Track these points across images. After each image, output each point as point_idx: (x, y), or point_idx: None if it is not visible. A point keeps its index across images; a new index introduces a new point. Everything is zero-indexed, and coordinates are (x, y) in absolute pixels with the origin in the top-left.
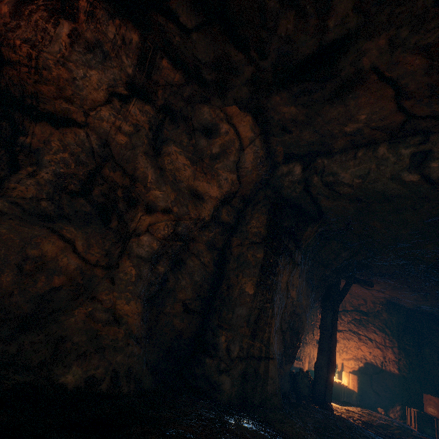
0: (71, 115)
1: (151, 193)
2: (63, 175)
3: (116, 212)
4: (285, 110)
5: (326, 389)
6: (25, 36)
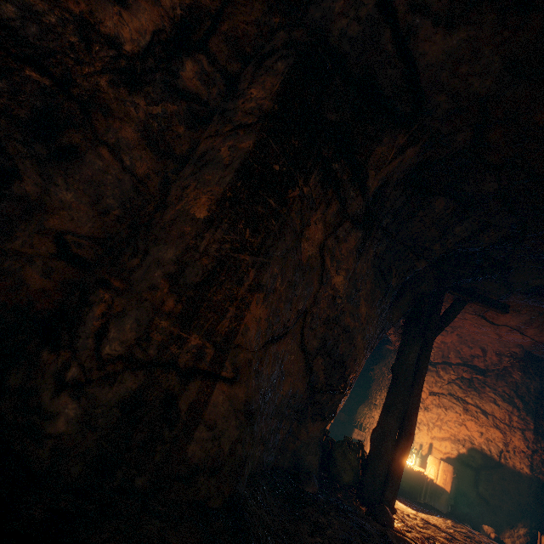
0: None
1: None
2: None
3: None
4: None
5: (387, 478)
6: None
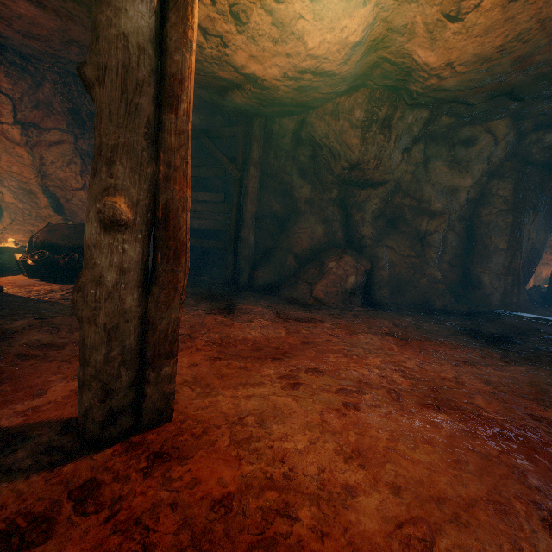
0: (385, 179)
1: (433, 207)
2: (373, 211)
3: (402, 221)
4: (545, 107)
5: None
6: (373, 156)
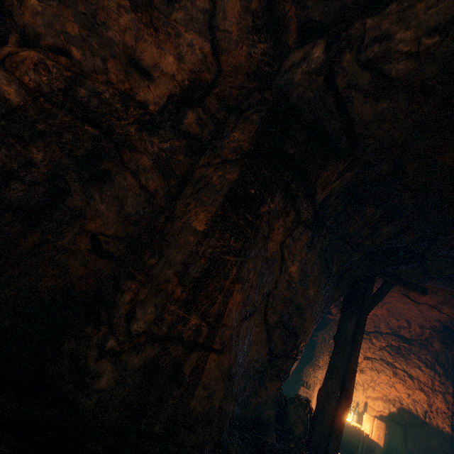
0: None
1: (25, 6)
2: None
3: None
4: None
5: (331, 432)
6: None
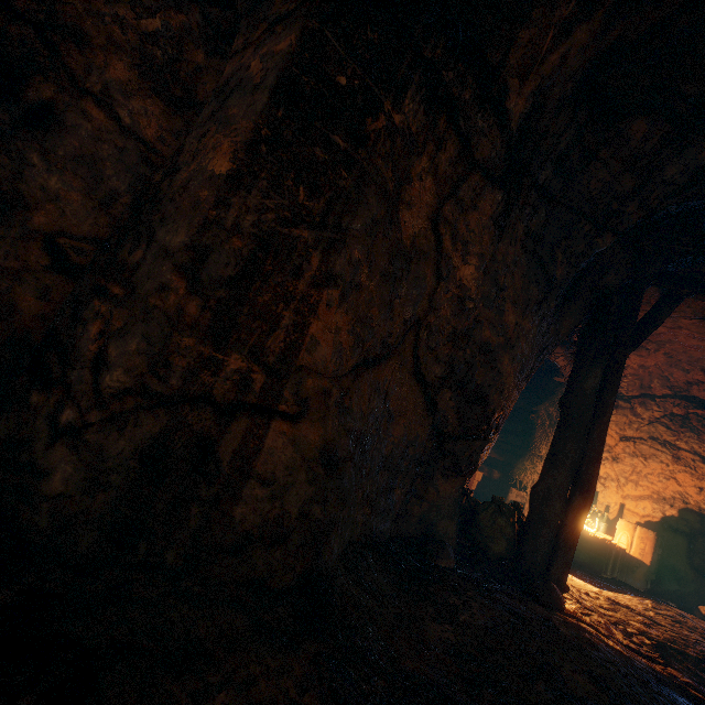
0: None
1: None
2: None
3: None
4: None
5: (555, 549)
6: None
